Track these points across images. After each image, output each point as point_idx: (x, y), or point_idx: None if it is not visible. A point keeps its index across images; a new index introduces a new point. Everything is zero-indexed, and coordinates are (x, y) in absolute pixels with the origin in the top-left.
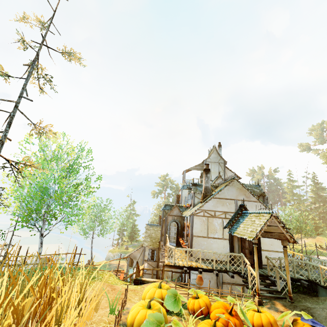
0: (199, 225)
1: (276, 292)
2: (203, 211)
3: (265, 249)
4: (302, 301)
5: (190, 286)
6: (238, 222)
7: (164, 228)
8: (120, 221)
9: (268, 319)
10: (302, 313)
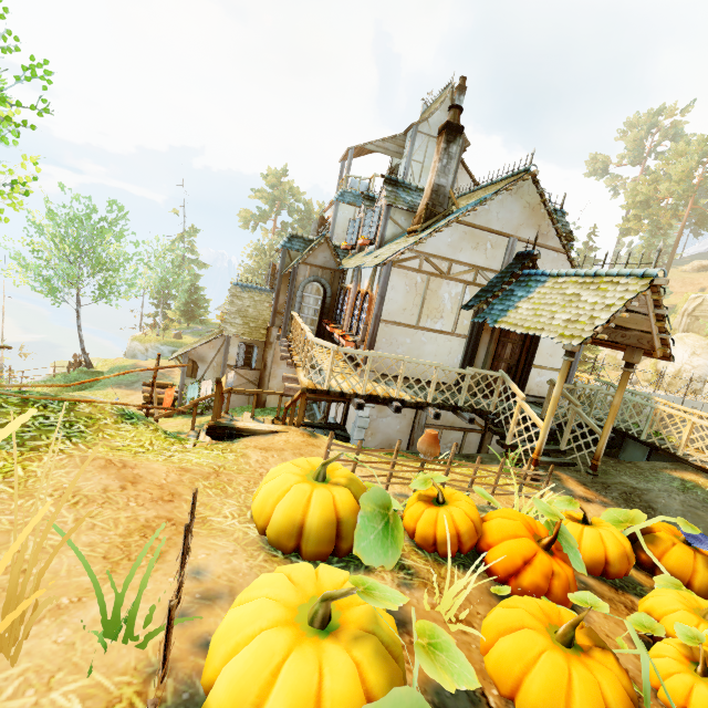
0: (401, 294)
1: (556, 452)
2: (421, 256)
3: (536, 364)
4: (610, 472)
5: (351, 430)
6: (510, 296)
7: (288, 296)
8: (158, 273)
9: (623, 547)
10: (682, 523)
